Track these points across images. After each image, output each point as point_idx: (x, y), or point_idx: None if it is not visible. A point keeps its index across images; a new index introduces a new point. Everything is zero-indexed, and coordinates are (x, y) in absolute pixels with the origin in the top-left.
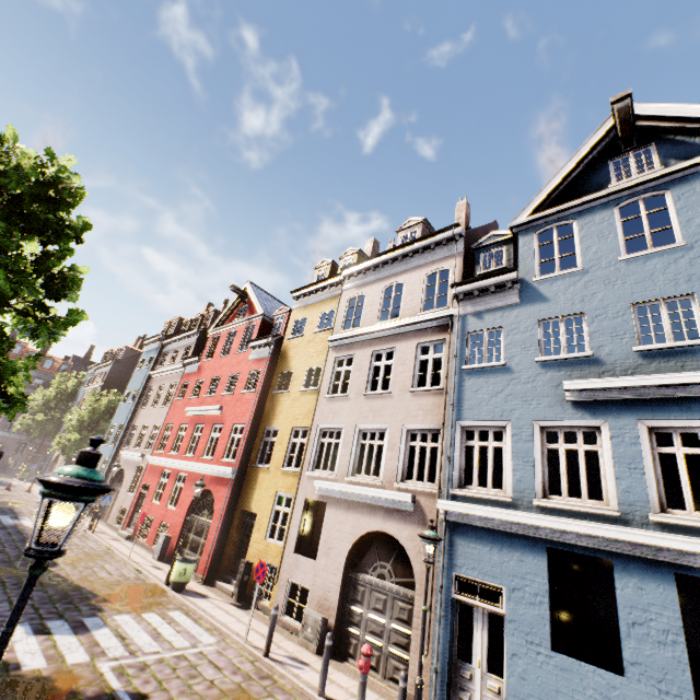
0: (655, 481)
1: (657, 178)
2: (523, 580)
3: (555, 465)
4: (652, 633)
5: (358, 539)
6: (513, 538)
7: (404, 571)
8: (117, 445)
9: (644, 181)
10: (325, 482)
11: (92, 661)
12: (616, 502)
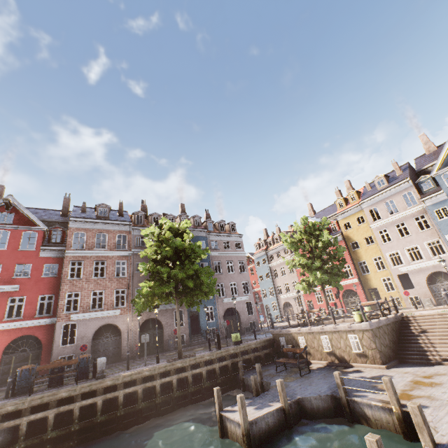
0: None
1: None
2: None
3: None
4: None
5: (426, 277)
6: None
7: None
8: (275, 295)
9: None
10: (403, 267)
11: None
12: None
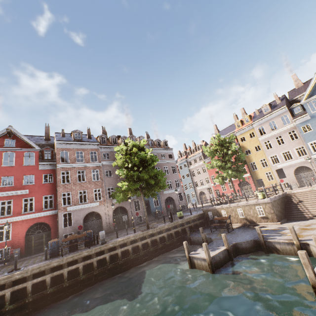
0: None
1: None
2: None
3: None
4: None
5: (294, 170)
6: None
7: (307, 170)
8: (193, 188)
9: None
10: (280, 165)
11: None
12: None
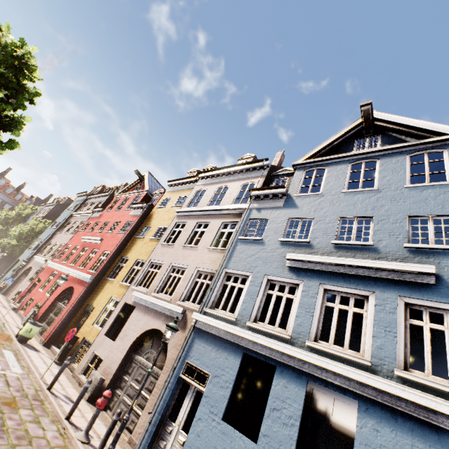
0: (318, 322)
1: (375, 152)
2: (223, 371)
3: None
4: (282, 417)
5: (144, 333)
6: (227, 344)
7: (162, 358)
8: (35, 252)
9: (368, 152)
10: (139, 293)
11: None
12: (292, 331)
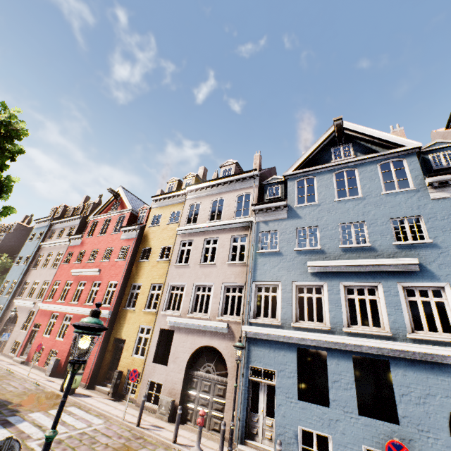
0: (346, 312)
1: (352, 162)
2: (285, 365)
3: (300, 303)
4: (342, 385)
5: (194, 351)
6: (281, 344)
7: (221, 367)
8: (11, 296)
9: (346, 162)
10: (174, 318)
11: (23, 442)
12: (329, 323)
